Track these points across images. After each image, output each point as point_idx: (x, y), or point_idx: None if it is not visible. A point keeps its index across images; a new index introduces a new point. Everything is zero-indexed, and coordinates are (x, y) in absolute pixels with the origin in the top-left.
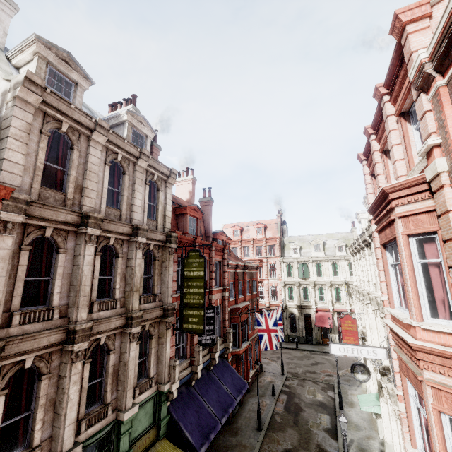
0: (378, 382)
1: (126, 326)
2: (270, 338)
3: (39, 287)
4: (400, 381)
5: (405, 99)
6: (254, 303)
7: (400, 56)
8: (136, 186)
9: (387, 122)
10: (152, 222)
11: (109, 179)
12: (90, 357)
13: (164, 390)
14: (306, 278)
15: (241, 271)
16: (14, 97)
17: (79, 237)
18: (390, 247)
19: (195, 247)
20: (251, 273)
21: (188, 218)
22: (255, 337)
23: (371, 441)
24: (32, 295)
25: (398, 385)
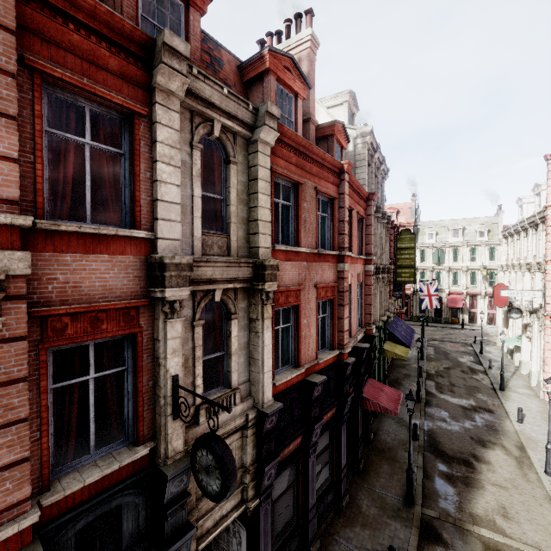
0: (522, 325)
1: (381, 273)
2: (430, 301)
3: None
4: (549, 308)
5: None
6: None
7: None
8: (379, 185)
9: None
10: None
11: None
12: None
13: (389, 314)
14: (440, 264)
15: None
16: (364, 142)
17: (373, 219)
18: None
19: (391, 228)
20: None
21: None
22: None
23: (507, 366)
24: None
25: (547, 311)
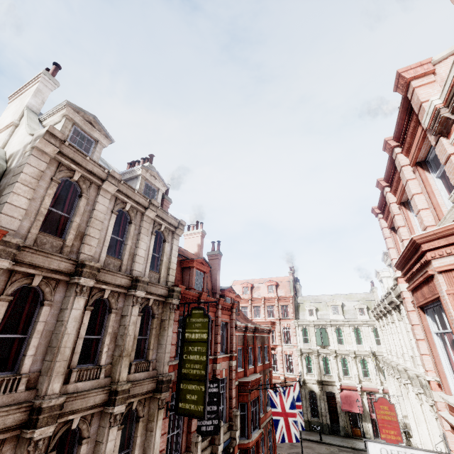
0: None
1: (107, 403)
2: (286, 426)
3: (11, 347)
4: None
5: (420, 148)
6: (266, 375)
7: (408, 110)
8: (141, 236)
9: (402, 172)
10: (155, 274)
11: (116, 228)
12: (54, 448)
13: None
14: (325, 346)
15: (251, 335)
16: (32, 148)
17: (70, 288)
18: (430, 310)
19: (200, 304)
20: (263, 338)
21: (195, 272)
22: (268, 423)
23: None
24: (4, 357)
25: None
